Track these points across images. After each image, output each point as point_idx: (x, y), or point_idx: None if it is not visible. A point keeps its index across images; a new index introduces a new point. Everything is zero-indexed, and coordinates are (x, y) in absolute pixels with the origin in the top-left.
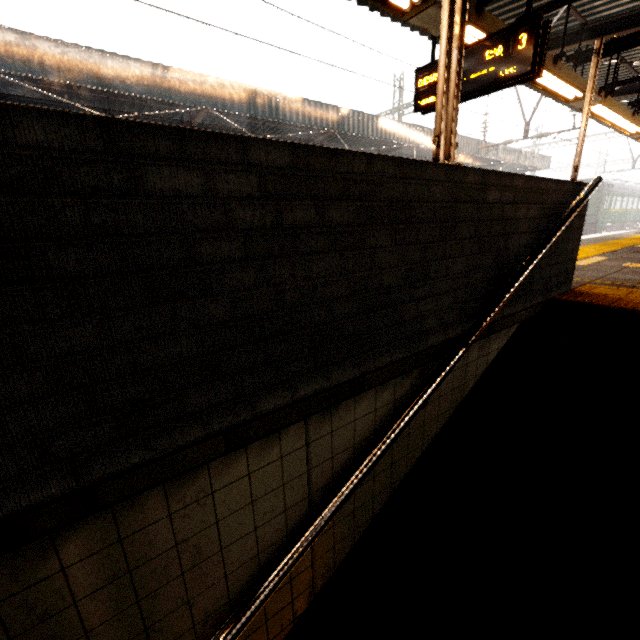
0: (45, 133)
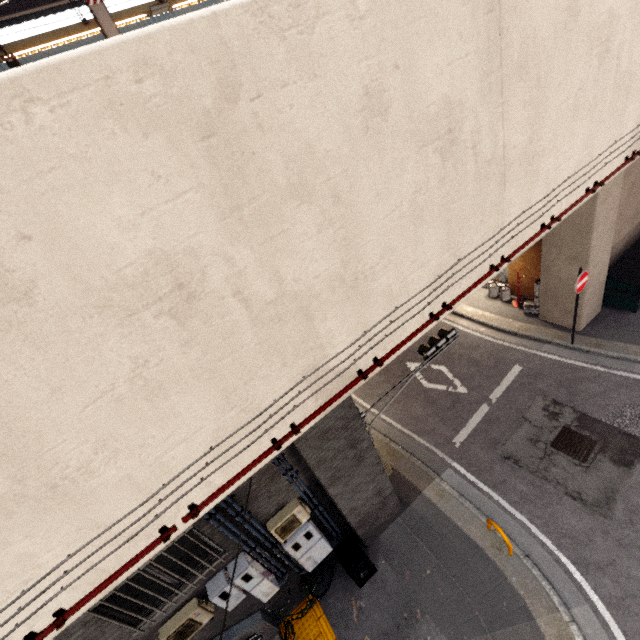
0: None
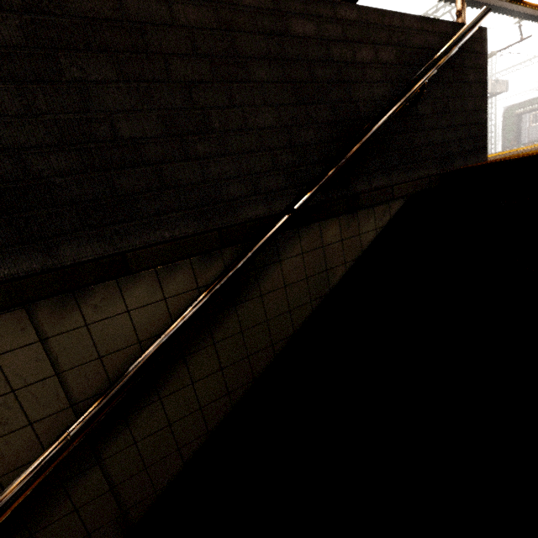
0: None
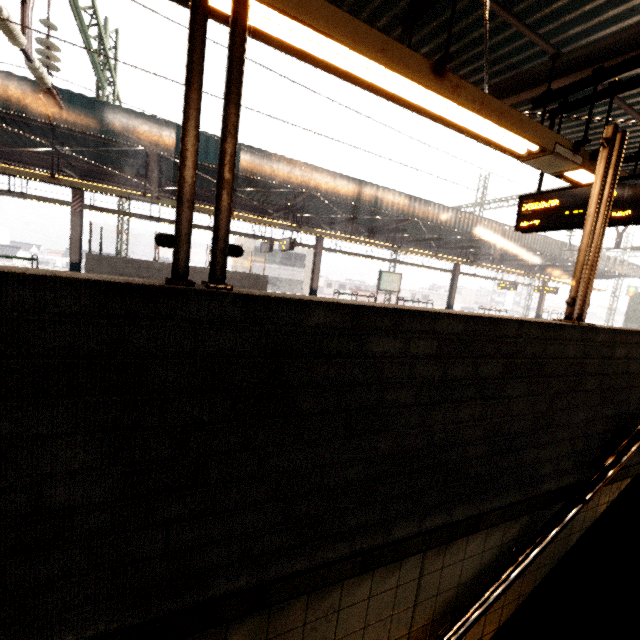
0: (323, 318)
